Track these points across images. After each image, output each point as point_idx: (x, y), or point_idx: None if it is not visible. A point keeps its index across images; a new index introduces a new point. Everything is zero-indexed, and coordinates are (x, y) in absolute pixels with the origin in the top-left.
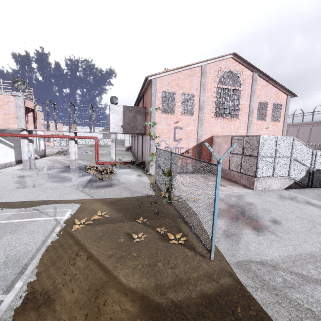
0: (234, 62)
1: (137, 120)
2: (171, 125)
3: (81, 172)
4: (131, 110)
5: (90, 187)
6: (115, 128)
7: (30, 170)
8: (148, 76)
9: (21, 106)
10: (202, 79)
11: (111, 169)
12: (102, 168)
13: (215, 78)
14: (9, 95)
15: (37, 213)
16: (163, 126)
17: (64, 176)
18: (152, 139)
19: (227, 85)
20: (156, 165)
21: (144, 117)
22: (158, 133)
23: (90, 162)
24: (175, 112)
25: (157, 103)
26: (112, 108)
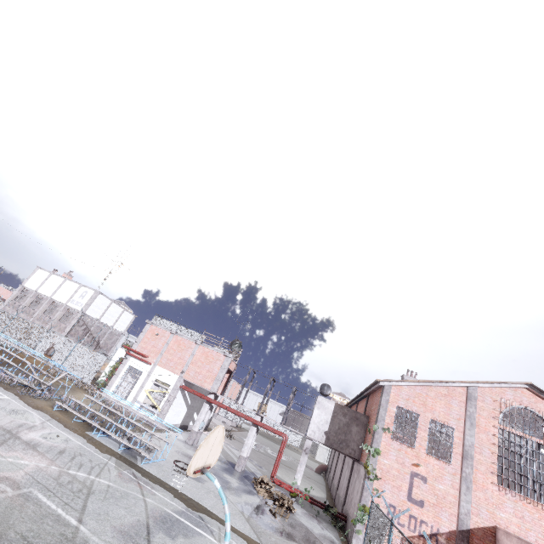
0: (533, 396)
1: (350, 432)
2: (406, 465)
3: (247, 483)
4: (346, 413)
5: (257, 520)
6: (315, 431)
7: (192, 447)
8: (380, 381)
9: (225, 367)
10: (468, 407)
11: (290, 501)
12: (278, 492)
13: (495, 413)
14: (222, 353)
15: (203, 525)
16: (391, 461)
17: (228, 480)
18: (369, 478)
19: (523, 432)
20: (366, 534)
21: (363, 430)
22: (380, 471)
23: (260, 470)
24: (416, 446)
25: (386, 419)
26: (320, 400)
